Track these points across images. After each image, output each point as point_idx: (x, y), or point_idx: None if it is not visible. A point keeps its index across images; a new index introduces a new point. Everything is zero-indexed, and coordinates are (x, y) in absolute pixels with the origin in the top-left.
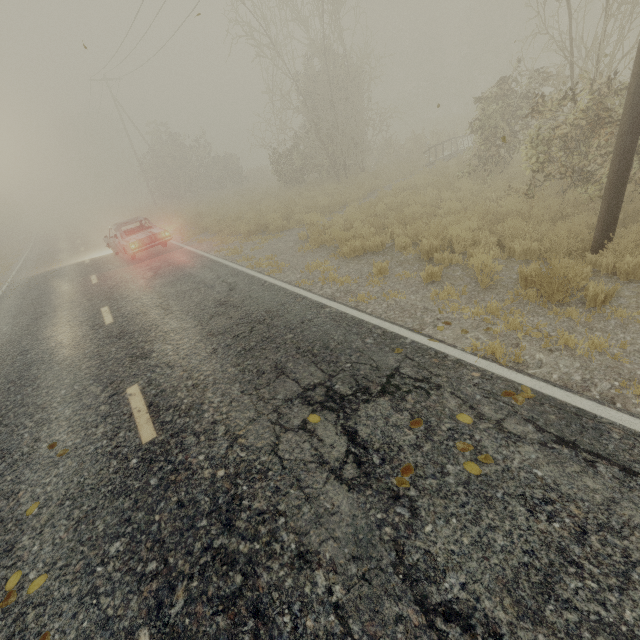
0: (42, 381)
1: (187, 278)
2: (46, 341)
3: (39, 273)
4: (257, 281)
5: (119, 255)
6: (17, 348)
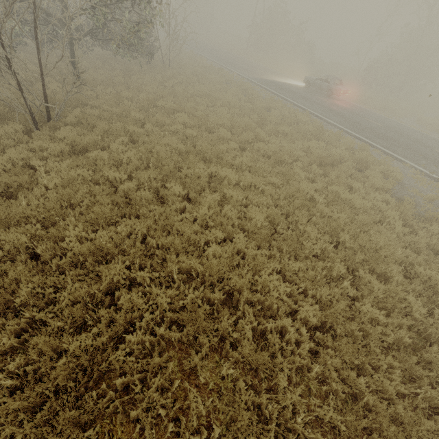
0: (391, 137)
1: (387, 120)
2: (361, 122)
3: (262, 78)
4: (427, 134)
5: (309, 89)
6: (348, 120)
